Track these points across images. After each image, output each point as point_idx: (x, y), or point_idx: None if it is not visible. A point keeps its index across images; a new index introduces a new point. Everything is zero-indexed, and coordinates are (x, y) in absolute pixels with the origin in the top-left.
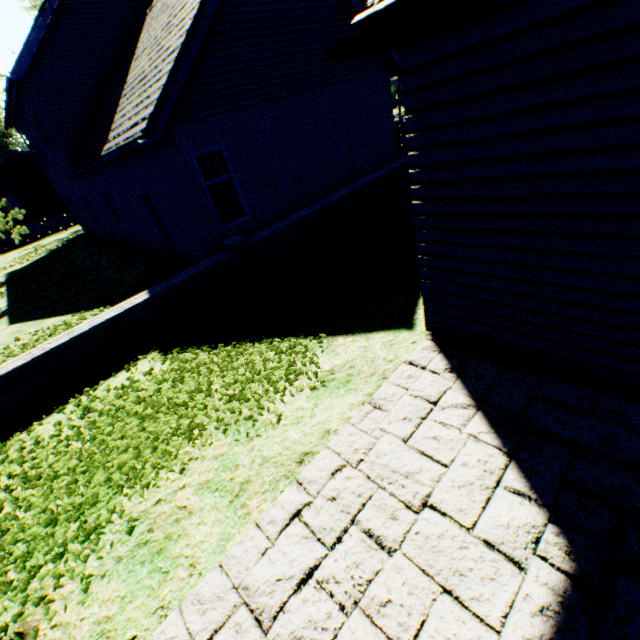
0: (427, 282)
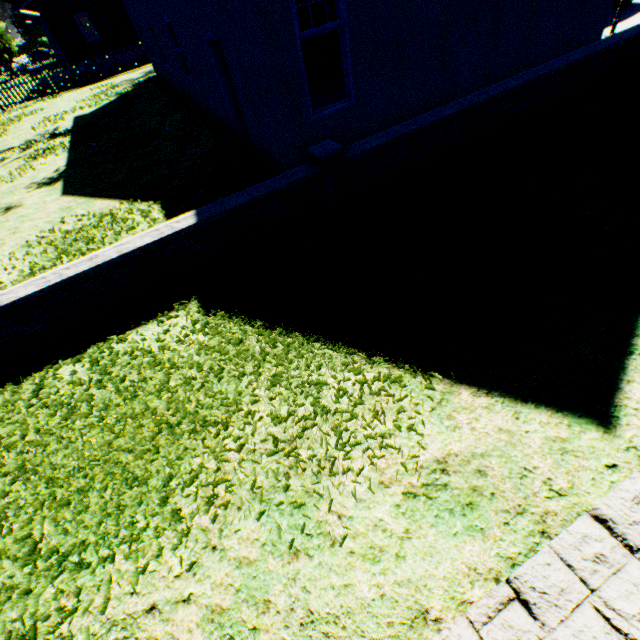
0: None
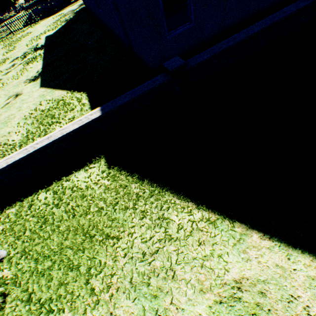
0: None
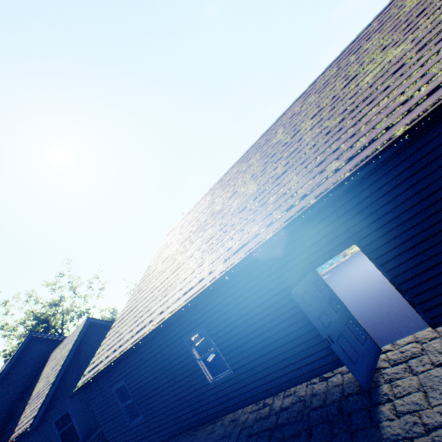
0: (109, 441)
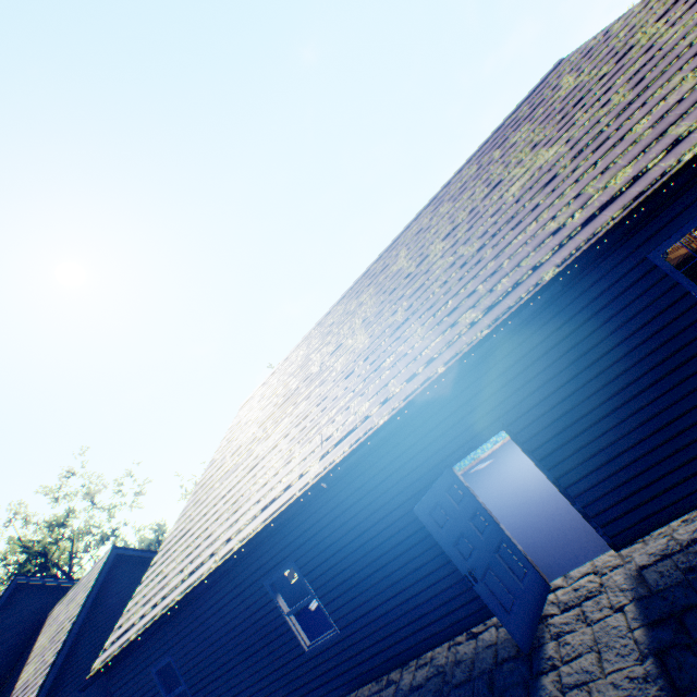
0: None
